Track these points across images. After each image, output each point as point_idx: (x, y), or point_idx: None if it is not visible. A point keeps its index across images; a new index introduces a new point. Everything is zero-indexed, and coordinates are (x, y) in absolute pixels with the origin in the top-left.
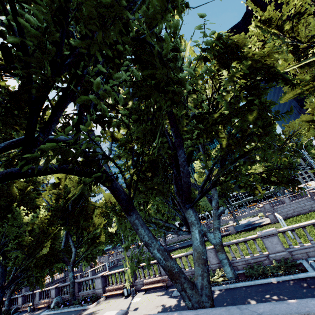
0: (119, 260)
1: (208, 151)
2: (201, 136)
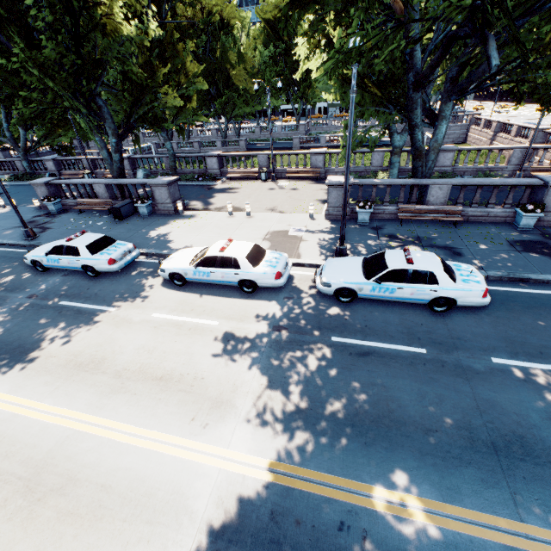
0: (160, 146)
1: None
2: None
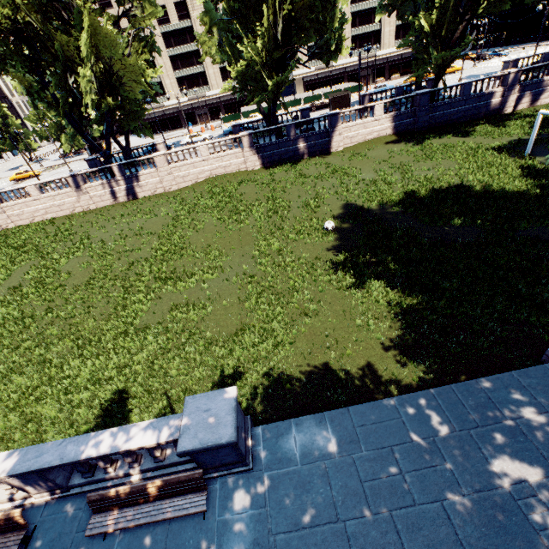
0: None
1: (84, 111)
2: (81, 105)
